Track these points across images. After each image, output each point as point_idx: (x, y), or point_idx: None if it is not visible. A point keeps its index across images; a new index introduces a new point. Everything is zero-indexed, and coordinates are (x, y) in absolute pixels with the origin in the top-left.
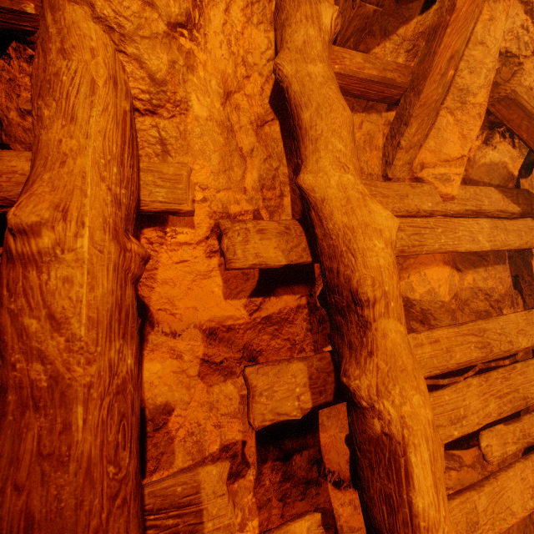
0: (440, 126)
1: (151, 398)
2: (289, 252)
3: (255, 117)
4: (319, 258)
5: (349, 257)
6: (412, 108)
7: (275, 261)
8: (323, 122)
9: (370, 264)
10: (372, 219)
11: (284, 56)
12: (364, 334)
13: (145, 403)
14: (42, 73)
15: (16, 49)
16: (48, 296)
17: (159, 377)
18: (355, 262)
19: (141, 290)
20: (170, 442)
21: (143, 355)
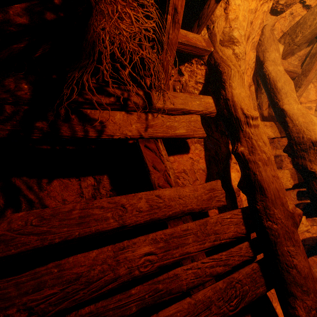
0: (308, 88)
1: (234, 185)
2: (274, 133)
3: (248, 83)
4: (290, 134)
5: (307, 132)
6: (302, 81)
7: (271, 136)
8: (287, 87)
9: (316, 133)
10: (312, 119)
11: (268, 63)
12: (316, 156)
13: (233, 187)
14: (230, 72)
15: (196, 61)
16: (261, 136)
17: (234, 178)
18: (310, 133)
19: (229, 146)
20: (241, 201)
21: (230, 170)
